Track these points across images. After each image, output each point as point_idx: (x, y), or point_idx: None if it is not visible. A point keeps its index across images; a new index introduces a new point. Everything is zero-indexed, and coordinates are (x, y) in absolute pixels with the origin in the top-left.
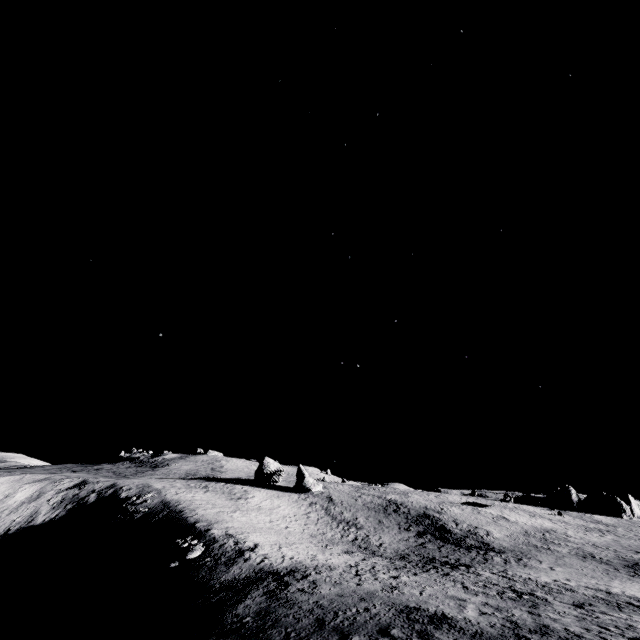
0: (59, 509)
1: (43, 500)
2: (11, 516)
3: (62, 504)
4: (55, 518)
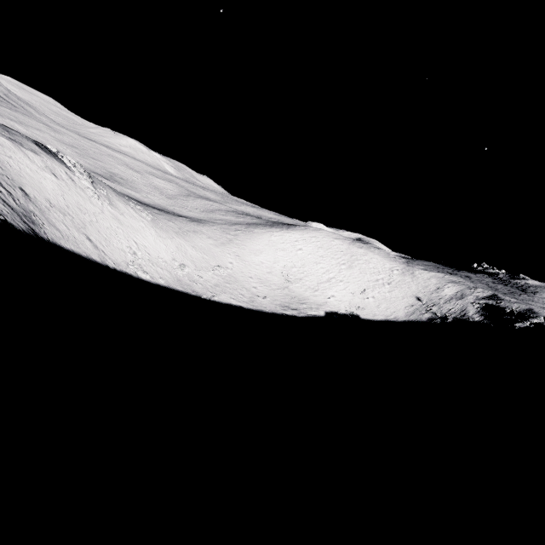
0: (484, 314)
1: (467, 301)
2: (446, 305)
3: (484, 311)
4: (483, 321)
